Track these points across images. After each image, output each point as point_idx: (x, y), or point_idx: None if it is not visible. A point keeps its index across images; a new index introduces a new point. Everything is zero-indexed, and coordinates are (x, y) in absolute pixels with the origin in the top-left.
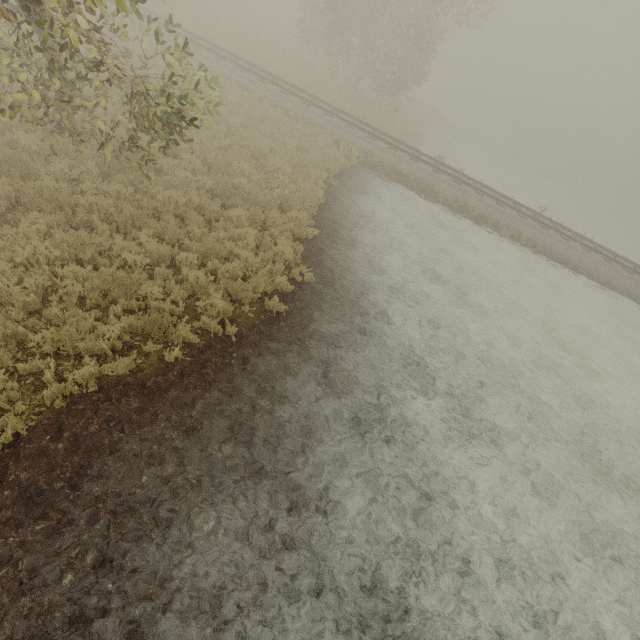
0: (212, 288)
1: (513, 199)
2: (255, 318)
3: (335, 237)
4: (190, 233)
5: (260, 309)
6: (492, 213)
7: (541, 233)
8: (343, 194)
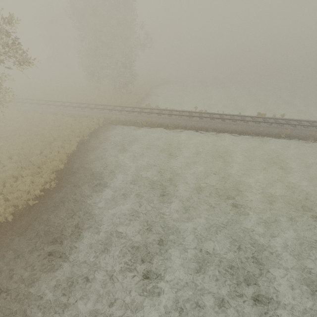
0: (1, 206)
1: (177, 110)
2: (24, 209)
3: (76, 163)
4: (6, 187)
5: (27, 205)
6: (165, 121)
7: (189, 121)
8: (89, 142)
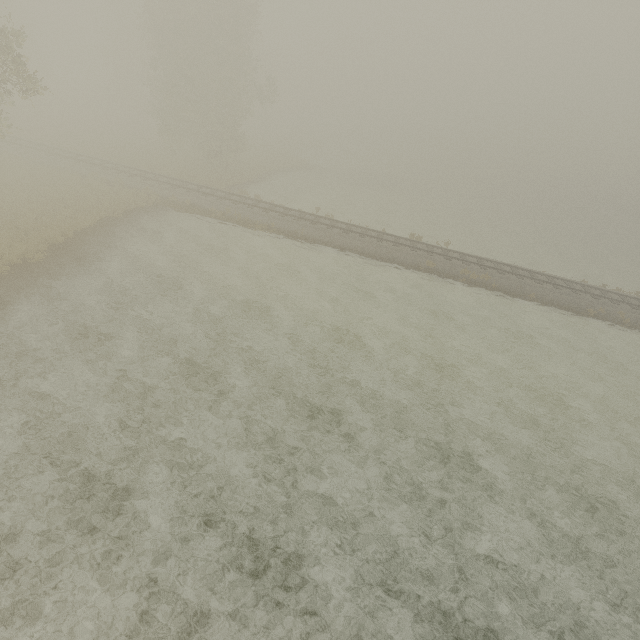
0: None
1: (283, 206)
2: None
3: (85, 241)
4: None
5: None
6: (254, 217)
7: (292, 223)
8: (119, 221)
